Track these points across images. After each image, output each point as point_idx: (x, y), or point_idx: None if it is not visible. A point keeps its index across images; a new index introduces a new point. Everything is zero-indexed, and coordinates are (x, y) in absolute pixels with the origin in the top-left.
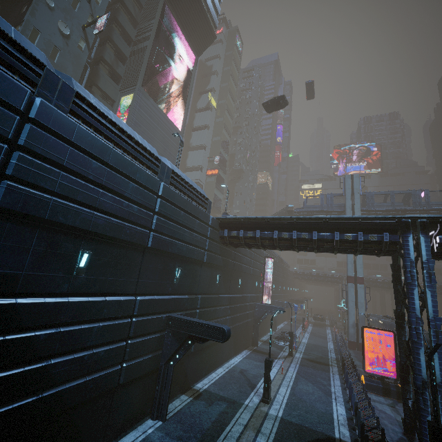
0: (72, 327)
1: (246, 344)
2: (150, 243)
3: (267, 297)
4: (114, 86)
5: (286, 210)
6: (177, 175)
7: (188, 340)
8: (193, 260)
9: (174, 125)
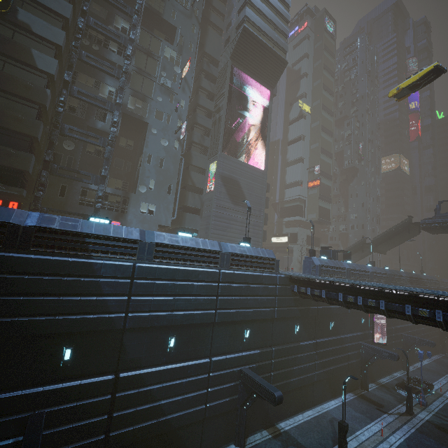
0: (170, 383)
1: (352, 387)
2: (217, 319)
3: (386, 331)
4: (203, 158)
5: (407, 222)
6: (236, 255)
7: (254, 394)
8: (262, 319)
9: (256, 168)
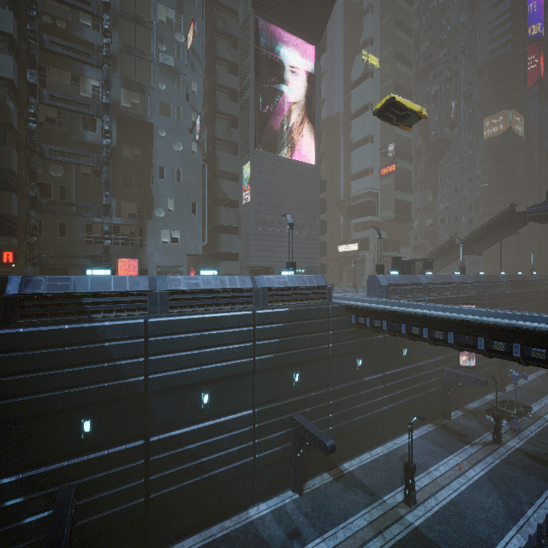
0: (210, 440)
1: (432, 417)
2: (257, 367)
3: None
4: (234, 159)
5: (509, 212)
6: (275, 289)
7: (306, 442)
8: (313, 359)
9: (304, 163)
